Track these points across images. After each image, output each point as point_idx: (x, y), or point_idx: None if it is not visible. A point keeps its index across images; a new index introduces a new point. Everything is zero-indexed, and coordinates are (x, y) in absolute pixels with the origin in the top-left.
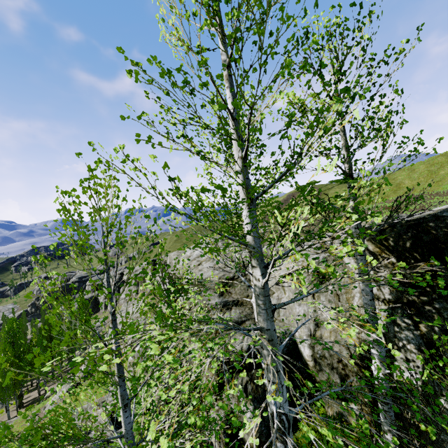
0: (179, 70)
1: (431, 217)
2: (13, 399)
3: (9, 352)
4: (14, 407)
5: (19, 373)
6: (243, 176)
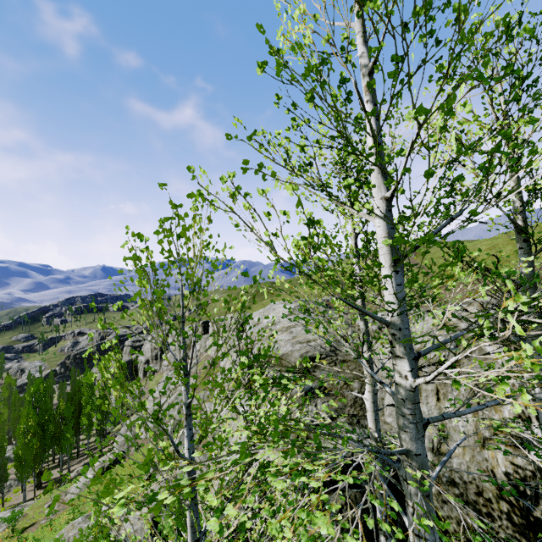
0: (306, 75)
1: None
2: (31, 476)
3: (32, 419)
4: (31, 486)
5: (41, 446)
6: (387, 225)
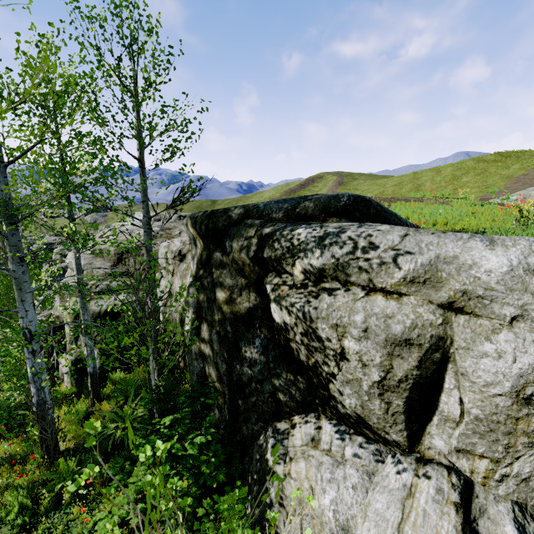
0: None
1: (223, 209)
2: None
3: None
4: None
5: None
6: None
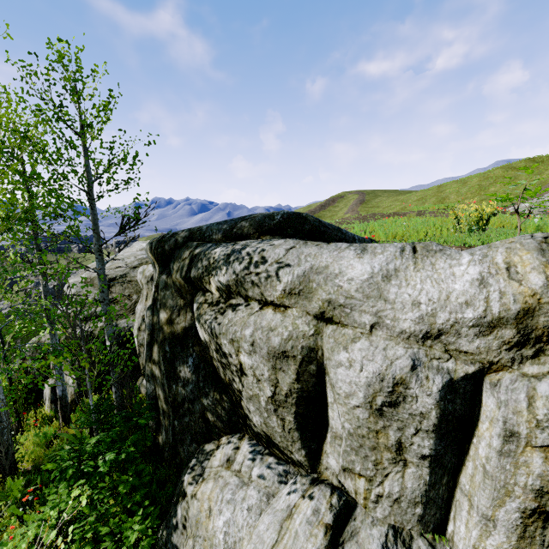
0: None
1: (172, 233)
2: None
3: None
4: None
5: None
6: None
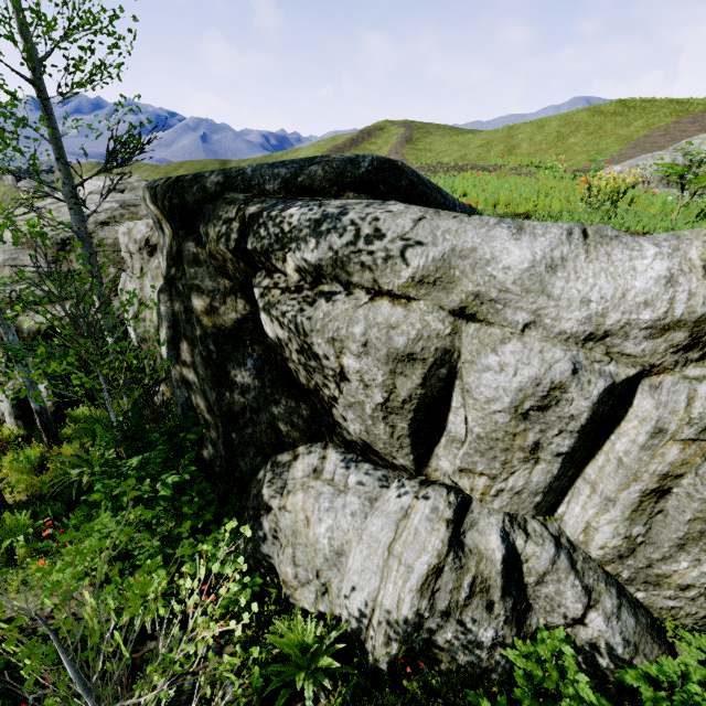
0: None
1: (193, 175)
2: None
3: None
4: None
5: None
6: None
